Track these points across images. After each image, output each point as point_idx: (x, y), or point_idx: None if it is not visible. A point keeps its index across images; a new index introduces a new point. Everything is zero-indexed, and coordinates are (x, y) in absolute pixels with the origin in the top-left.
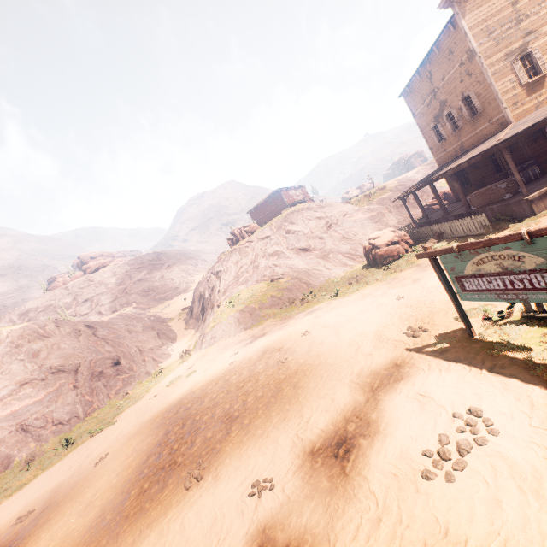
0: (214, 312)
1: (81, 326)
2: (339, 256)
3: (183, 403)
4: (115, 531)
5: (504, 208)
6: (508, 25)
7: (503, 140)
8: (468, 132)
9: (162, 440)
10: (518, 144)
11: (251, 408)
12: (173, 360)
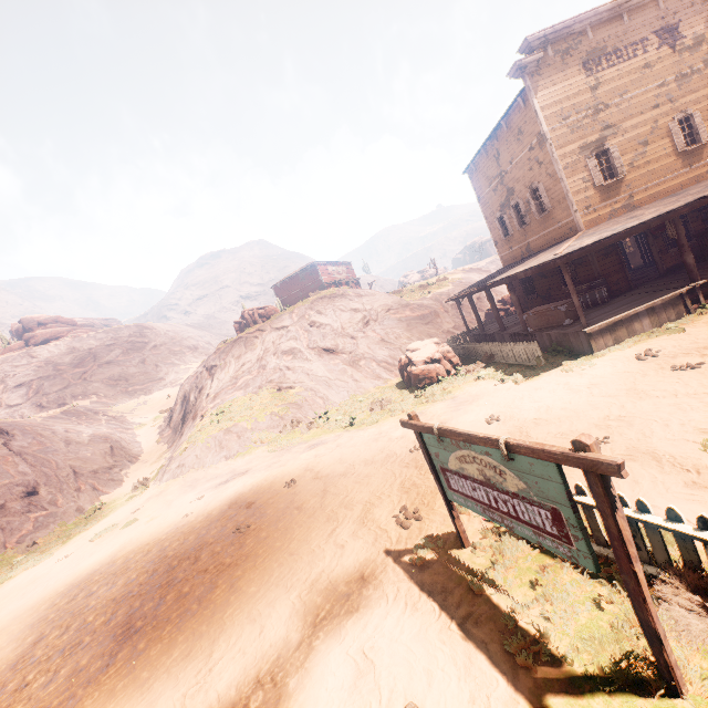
0: (194, 425)
1: None
2: (373, 365)
3: (90, 582)
4: None
5: (562, 337)
6: (586, 112)
7: (561, 256)
8: (536, 231)
9: (23, 656)
10: (587, 257)
11: (161, 618)
12: (124, 491)
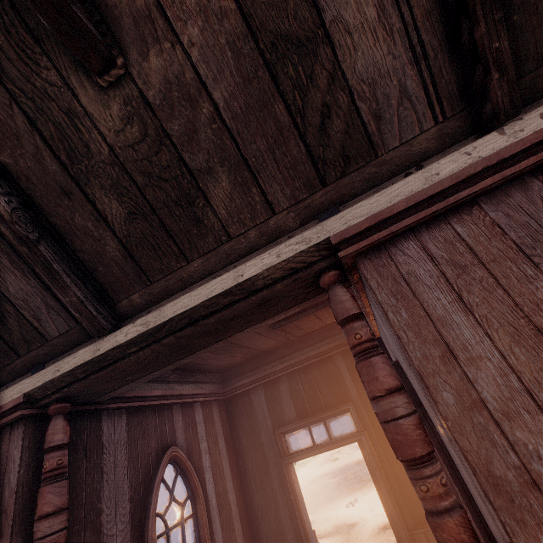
0: (338, 420)
1: None
2: None
3: (344, 469)
4: (346, 494)
5: None
6: None
7: None
8: None
9: (344, 478)
10: None
11: None
12: None
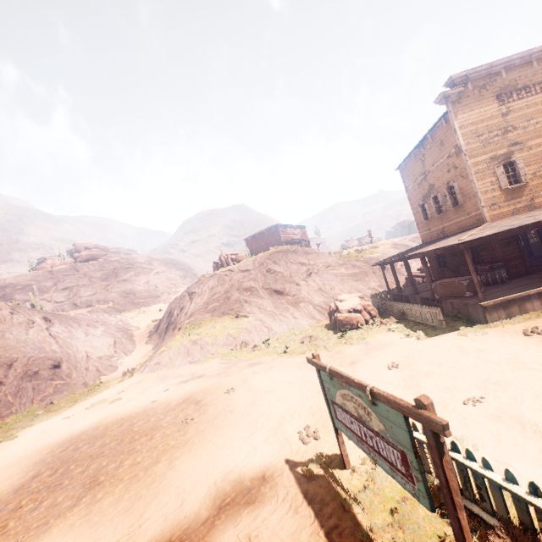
0: (173, 334)
1: (39, 317)
2: (310, 307)
3: (79, 439)
4: None
5: (462, 306)
6: (497, 132)
7: (464, 242)
8: (450, 218)
9: (24, 485)
10: (491, 244)
11: (117, 477)
12: (117, 375)
